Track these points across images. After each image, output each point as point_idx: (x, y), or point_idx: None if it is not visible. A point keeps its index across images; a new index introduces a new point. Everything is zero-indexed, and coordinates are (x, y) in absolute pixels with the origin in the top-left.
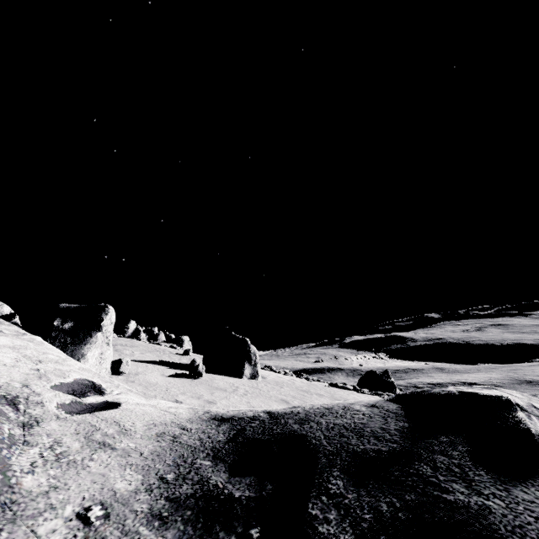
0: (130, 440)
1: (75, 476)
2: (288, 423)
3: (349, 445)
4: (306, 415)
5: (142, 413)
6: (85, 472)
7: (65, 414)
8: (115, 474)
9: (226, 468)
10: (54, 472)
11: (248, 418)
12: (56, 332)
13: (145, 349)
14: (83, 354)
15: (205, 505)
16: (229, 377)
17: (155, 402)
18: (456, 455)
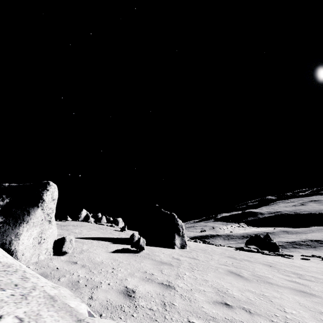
0: None
1: None
2: None
3: None
4: None
5: None
6: None
7: None
8: None
9: None
10: None
11: None
12: None
13: (91, 227)
14: (17, 235)
15: None
16: (164, 248)
17: None
18: None
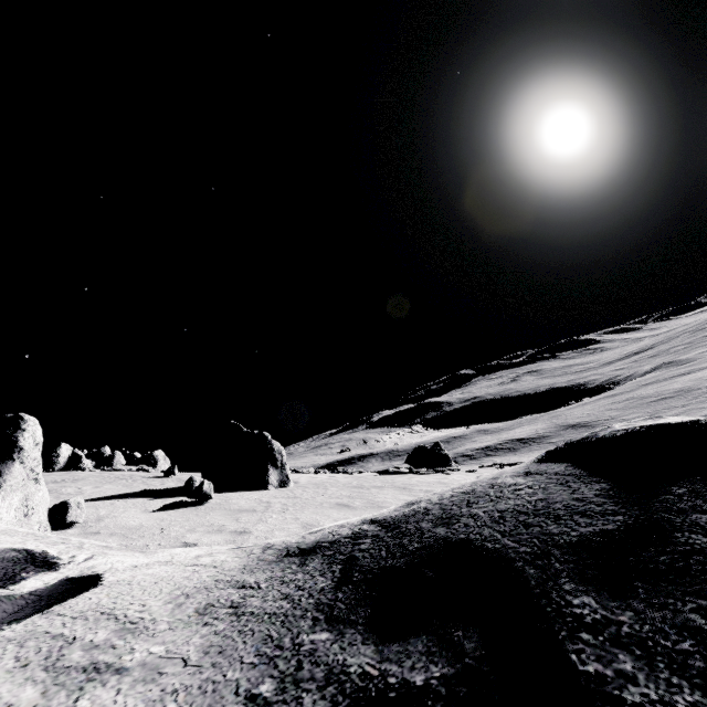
0: (151, 641)
1: None
2: (423, 529)
3: (551, 536)
4: (443, 510)
5: (153, 582)
6: None
7: None
8: None
9: (362, 635)
10: None
11: (347, 538)
12: None
13: (99, 480)
14: None
15: None
16: (249, 492)
17: (166, 556)
18: None
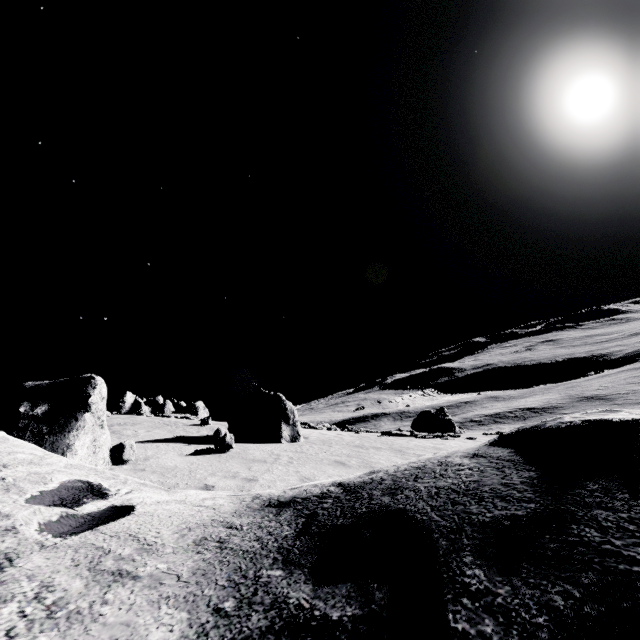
0: (159, 560)
1: (82, 636)
2: (373, 496)
3: (469, 514)
4: (394, 482)
5: (168, 516)
6: (98, 627)
7: (53, 539)
8: (146, 619)
9: (306, 576)
10: (47, 639)
11: (316, 496)
12: (24, 421)
13: (151, 425)
14: (69, 445)
15: None
16: (265, 444)
17: (182, 496)
18: (620, 506)
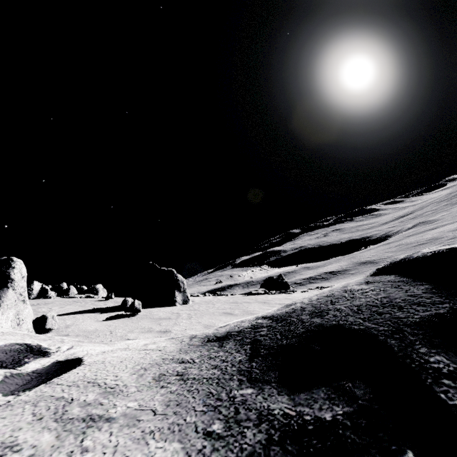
0: (126, 399)
1: None
2: (304, 319)
3: (399, 319)
4: (315, 307)
5: (119, 361)
6: None
7: (4, 398)
8: None
9: (276, 389)
10: None
11: (249, 328)
12: None
13: (62, 303)
14: None
15: (300, 448)
16: (163, 308)
17: (123, 345)
18: None
